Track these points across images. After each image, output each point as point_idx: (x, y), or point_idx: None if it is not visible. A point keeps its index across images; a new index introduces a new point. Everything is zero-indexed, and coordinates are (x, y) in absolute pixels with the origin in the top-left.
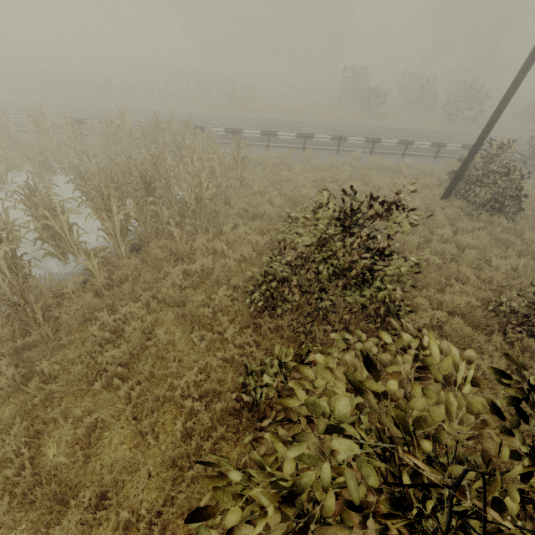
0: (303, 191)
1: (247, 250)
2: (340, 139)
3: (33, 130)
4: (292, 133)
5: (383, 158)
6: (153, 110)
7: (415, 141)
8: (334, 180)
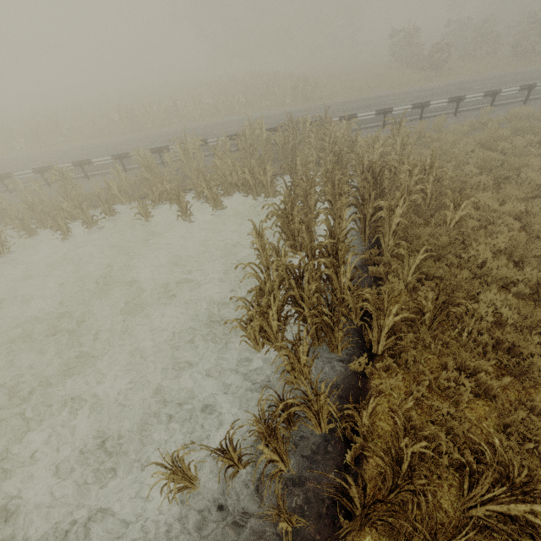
0: (485, 156)
1: (512, 220)
2: (459, 99)
3: (180, 160)
4: (407, 105)
5: (505, 109)
6: (232, 121)
7: (538, 83)
8: (490, 140)
